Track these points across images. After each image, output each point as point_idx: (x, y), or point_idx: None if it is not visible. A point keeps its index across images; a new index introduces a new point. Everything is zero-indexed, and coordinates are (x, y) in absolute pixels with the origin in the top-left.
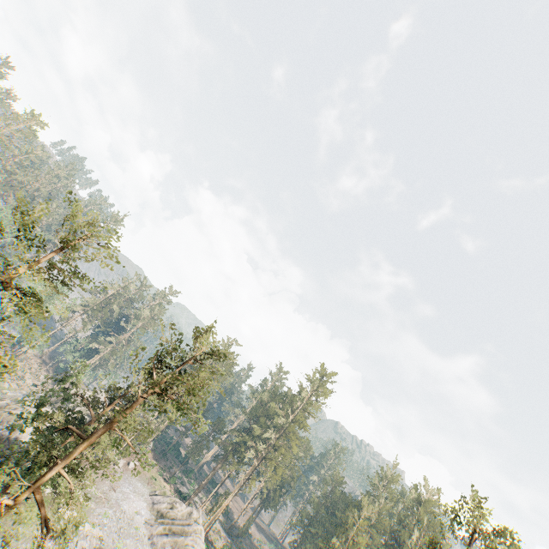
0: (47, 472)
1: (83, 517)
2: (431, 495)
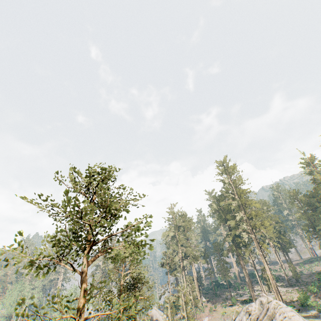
0: None
1: None
2: None
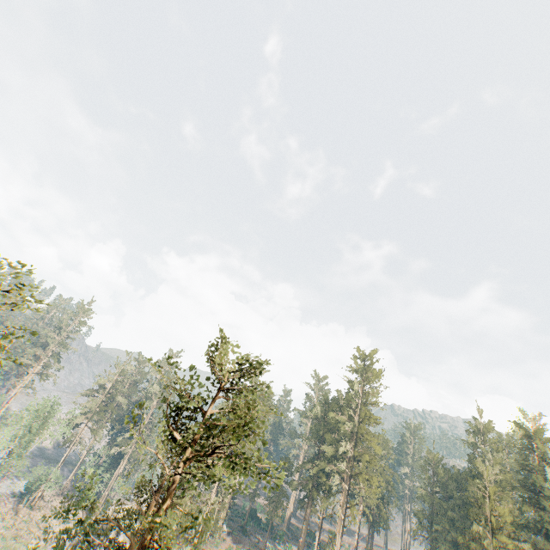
0: None
1: None
2: (535, 423)
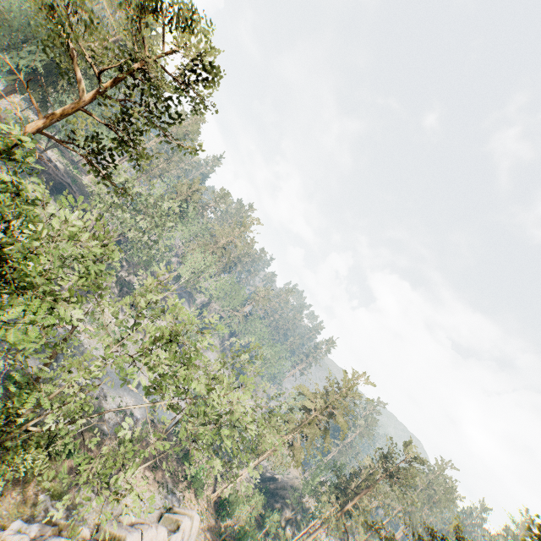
0: (345, 506)
1: (364, 535)
2: None
